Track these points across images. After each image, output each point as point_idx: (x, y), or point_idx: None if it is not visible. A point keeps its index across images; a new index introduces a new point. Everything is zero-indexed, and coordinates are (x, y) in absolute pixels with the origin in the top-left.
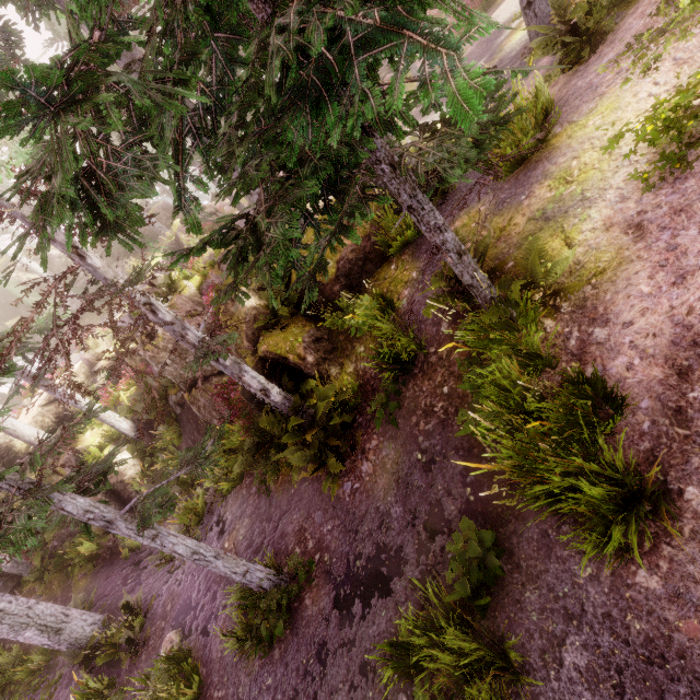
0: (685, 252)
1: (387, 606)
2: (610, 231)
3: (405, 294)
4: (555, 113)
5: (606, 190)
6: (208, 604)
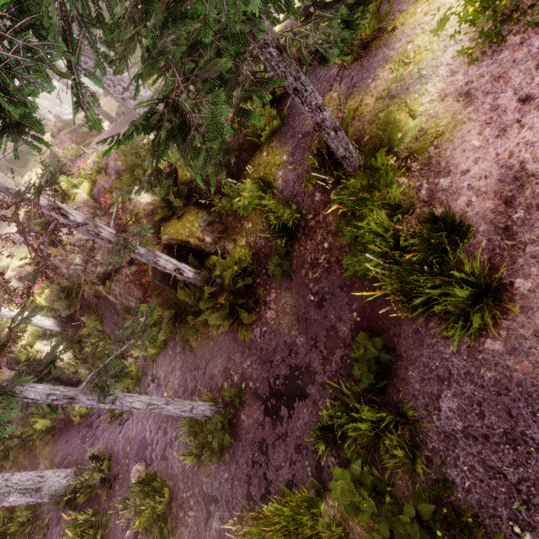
0: (504, 110)
1: (307, 405)
2: (445, 100)
3: (279, 175)
4: (385, 4)
5: (438, 67)
6: (161, 438)
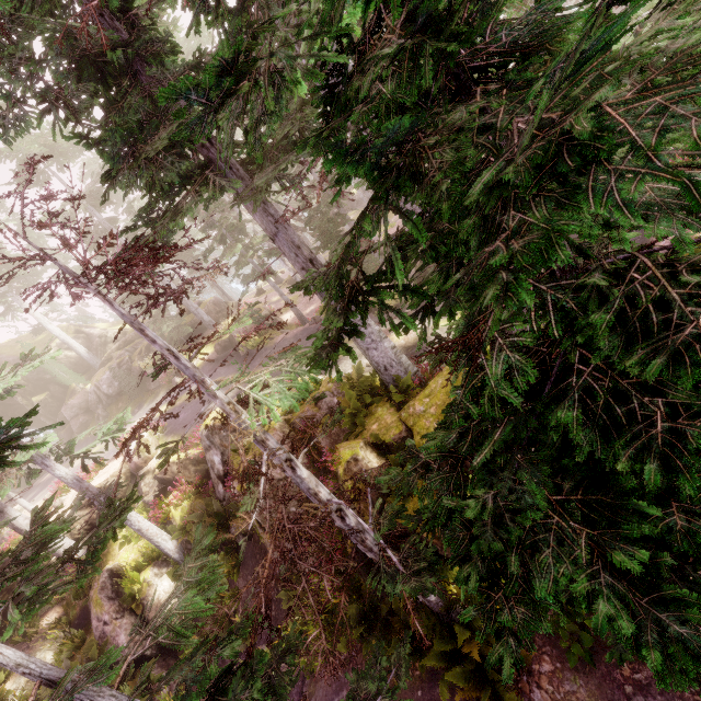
0: None
1: None
2: None
3: None
4: None
5: None
6: None
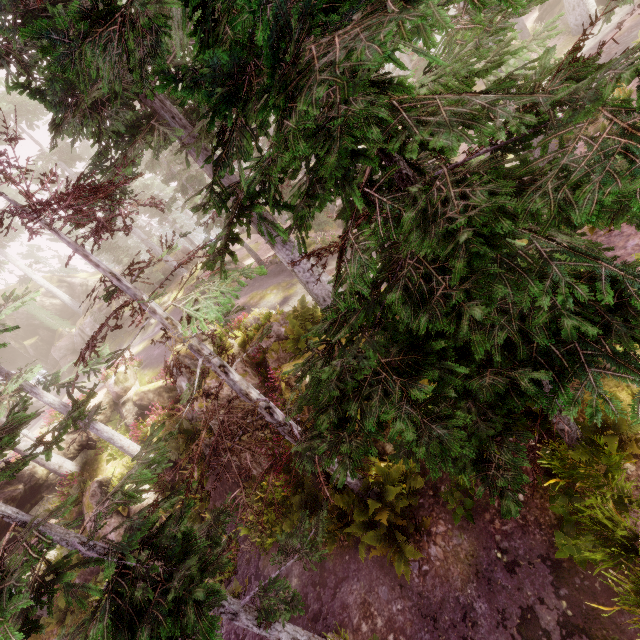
0: None
1: None
2: None
3: None
4: None
5: None
6: None
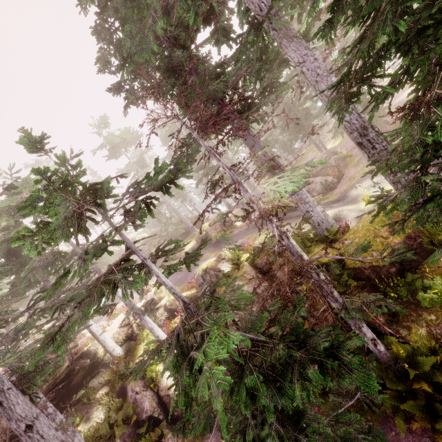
0: None
1: None
2: None
3: None
4: None
5: None
6: None
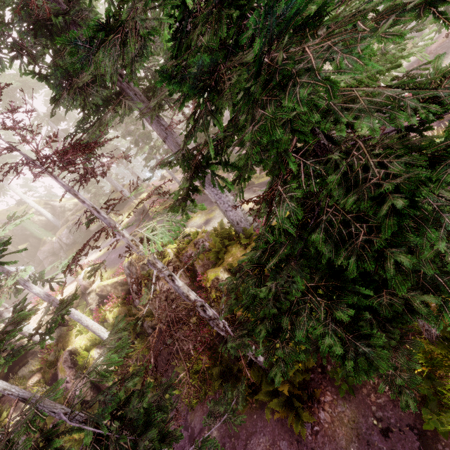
0: None
1: None
2: None
3: None
4: None
5: None
6: None
